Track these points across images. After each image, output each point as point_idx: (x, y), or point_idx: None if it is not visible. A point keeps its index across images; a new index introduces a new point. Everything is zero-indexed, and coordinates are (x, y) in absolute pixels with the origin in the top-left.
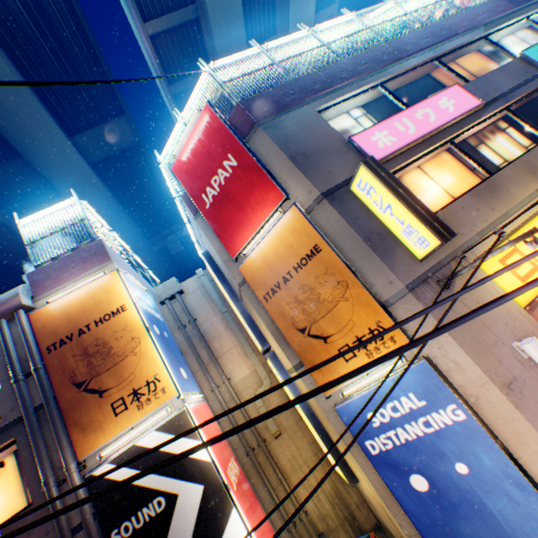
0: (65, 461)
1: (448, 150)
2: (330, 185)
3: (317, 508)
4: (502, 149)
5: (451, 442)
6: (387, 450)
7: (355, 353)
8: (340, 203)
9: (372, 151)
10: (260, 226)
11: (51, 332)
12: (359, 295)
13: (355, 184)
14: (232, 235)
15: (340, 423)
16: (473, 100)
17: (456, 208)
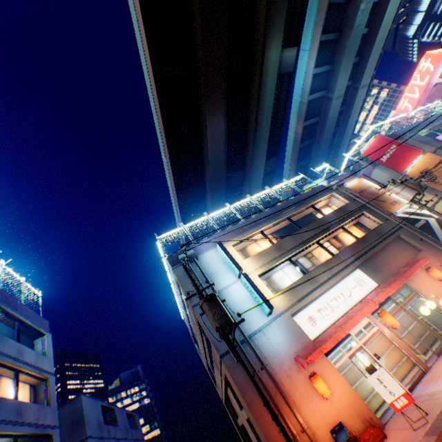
0: (388, 211)
1: None
2: (436, 147)
3: None
4: None
5: None
6: None
7: None
8: None
9: None
10: (412, 161)
11: (354, 190)
12: None
13: None
14: (398, 167)
15: None
16: None
17: None
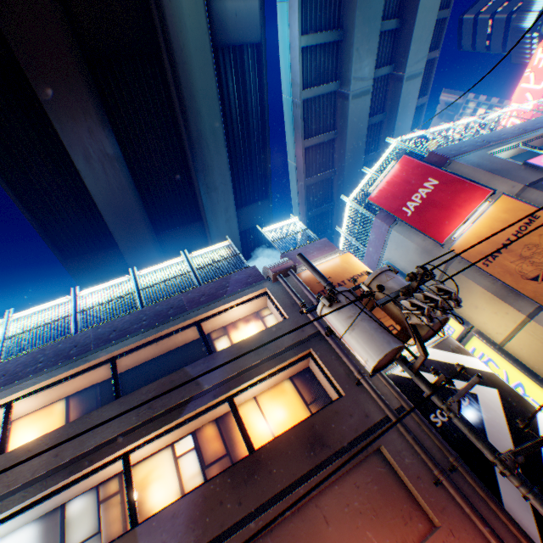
0: None
1: None
2: (527, 182)
3: None
4: None
5: None
6: None
7: None
8: (542, 190)
9: None
10: (468, 215)
11: (316, 284)
12: None
13: None
14: (438, 228)
15: None
16: None
17: None
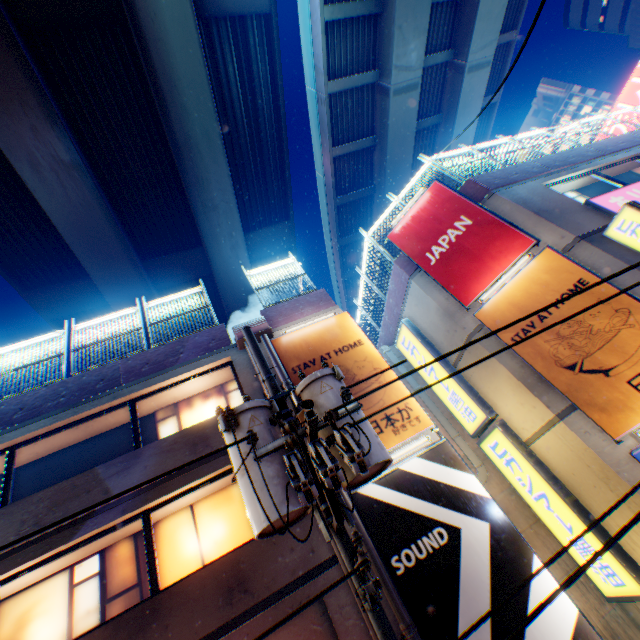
0: None
1: None
2: (582, 232)
3: None
4: None
5: None
6: None
7: None
8: (599, 244)
9: (614, 209)
10: (502, 272)
11: (293, 356)
12: None
13: (612, 228)
14: (464, 285)
15: (639, 477)
16: None
17: None
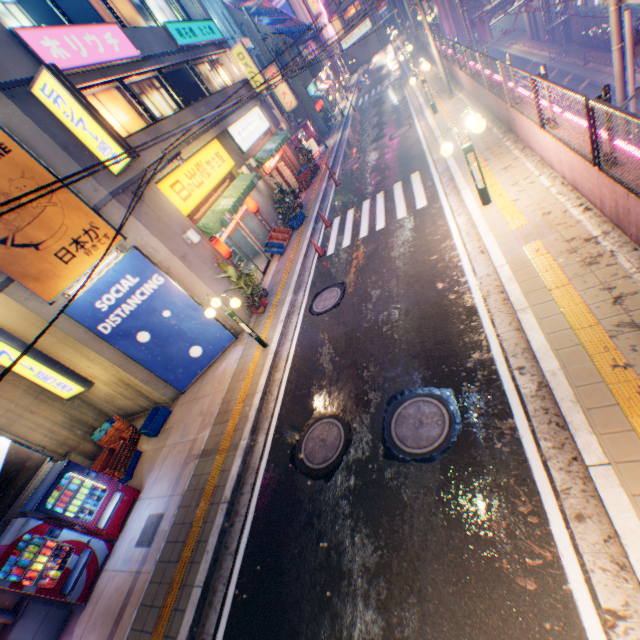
0: None
1: (122, 89)
2: (5, 79)
3: (56, 440)
4: (163, 105)
5: (160, 300)
6: (119, 326)
7: (76, 255)
8: (26, 105)
9: (49, 59)
10: None
11: None
12: (70, 201)
13: (39, 88)
14: None
15: (72, 325)
16: (135, 50)
17: (138, 142)
